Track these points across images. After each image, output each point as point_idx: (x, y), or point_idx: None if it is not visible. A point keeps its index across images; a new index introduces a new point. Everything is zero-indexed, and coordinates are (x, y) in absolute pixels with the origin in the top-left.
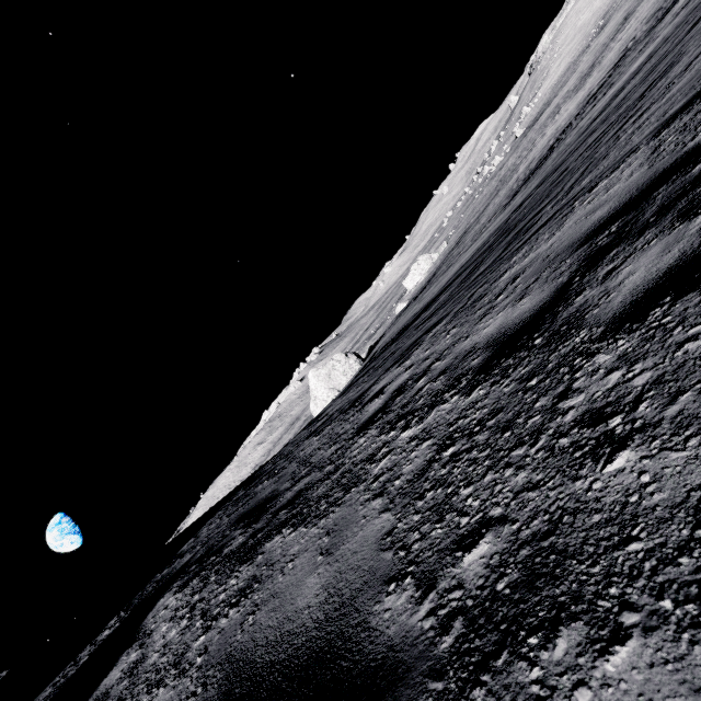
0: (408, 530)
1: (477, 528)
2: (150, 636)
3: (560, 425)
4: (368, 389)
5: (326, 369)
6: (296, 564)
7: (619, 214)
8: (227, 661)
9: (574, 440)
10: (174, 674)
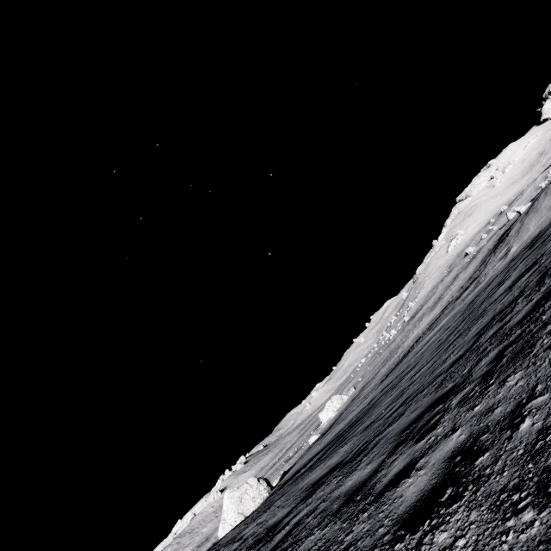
0: None
1: None
2: None
3: None
4: (241, 532)
5: (240, 491)
6: None
7: (319, 480)
8: None
9: None
10: None
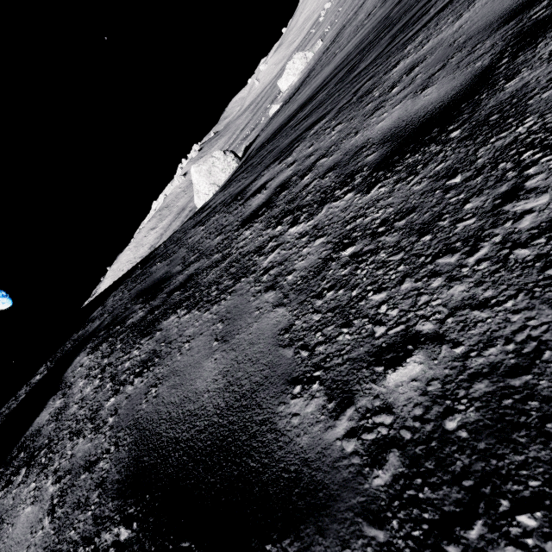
0: (308, 329)
1: (399, 342)
2: (70, 389)
3: (512, 232)
4: (249, 184)
5: (207, 166)
6: (192, 346)
7: None
8: (135, 427)
9: (542, 253)
10: (90, 428)
